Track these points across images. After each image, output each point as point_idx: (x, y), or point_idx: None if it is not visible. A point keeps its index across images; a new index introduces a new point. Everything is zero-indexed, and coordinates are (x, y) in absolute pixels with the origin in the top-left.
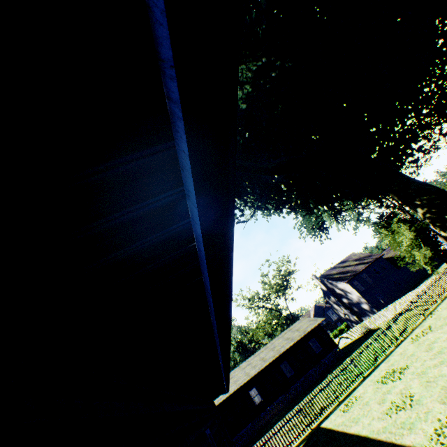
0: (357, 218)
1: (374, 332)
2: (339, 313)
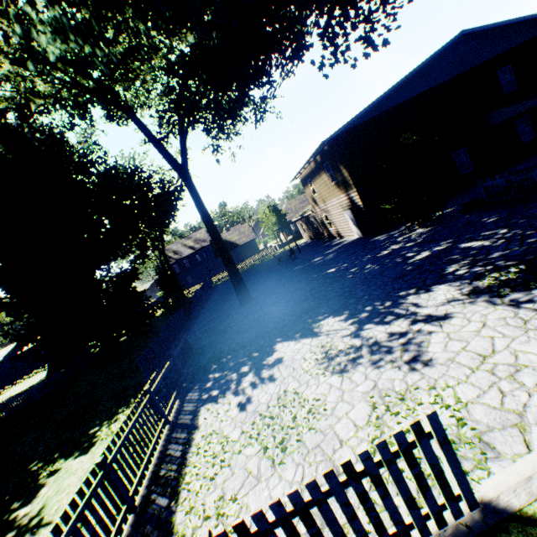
0: None
1: None
2: None
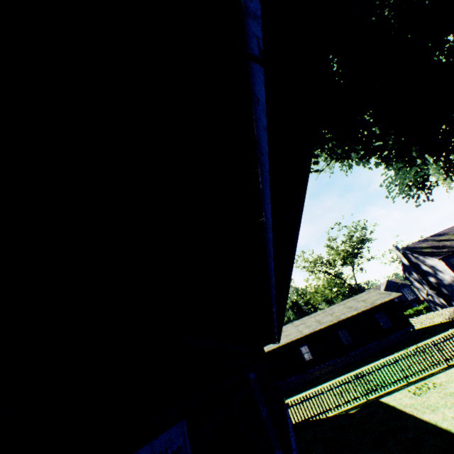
0: None
1: None
2: (420, 293)
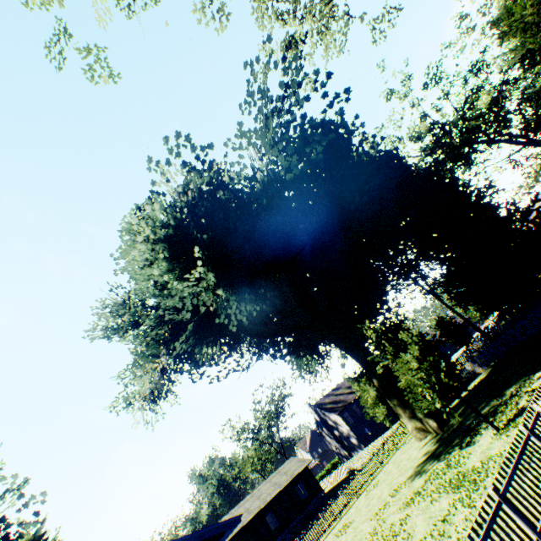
0: (344, 356)
1: (355, 474)
2: (332, 446)
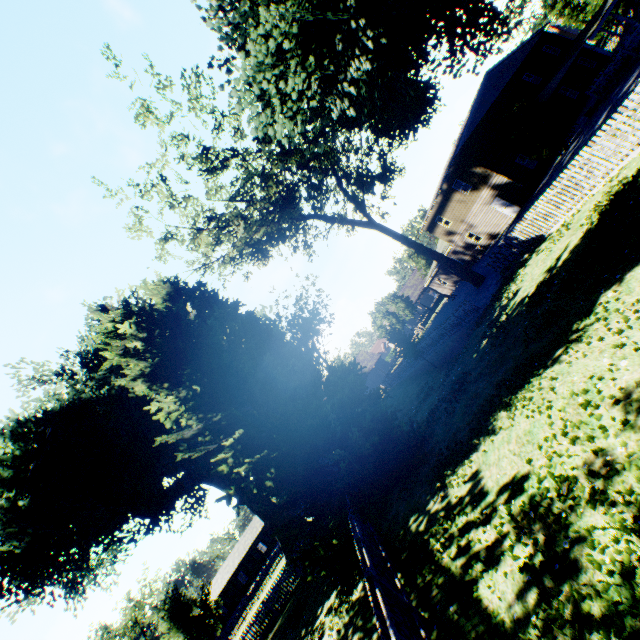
0: None
1: None
2: None
